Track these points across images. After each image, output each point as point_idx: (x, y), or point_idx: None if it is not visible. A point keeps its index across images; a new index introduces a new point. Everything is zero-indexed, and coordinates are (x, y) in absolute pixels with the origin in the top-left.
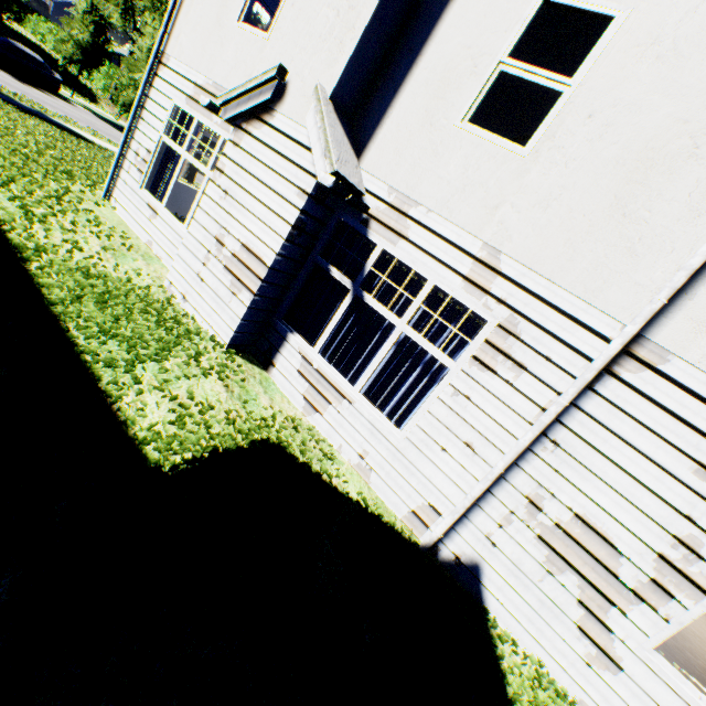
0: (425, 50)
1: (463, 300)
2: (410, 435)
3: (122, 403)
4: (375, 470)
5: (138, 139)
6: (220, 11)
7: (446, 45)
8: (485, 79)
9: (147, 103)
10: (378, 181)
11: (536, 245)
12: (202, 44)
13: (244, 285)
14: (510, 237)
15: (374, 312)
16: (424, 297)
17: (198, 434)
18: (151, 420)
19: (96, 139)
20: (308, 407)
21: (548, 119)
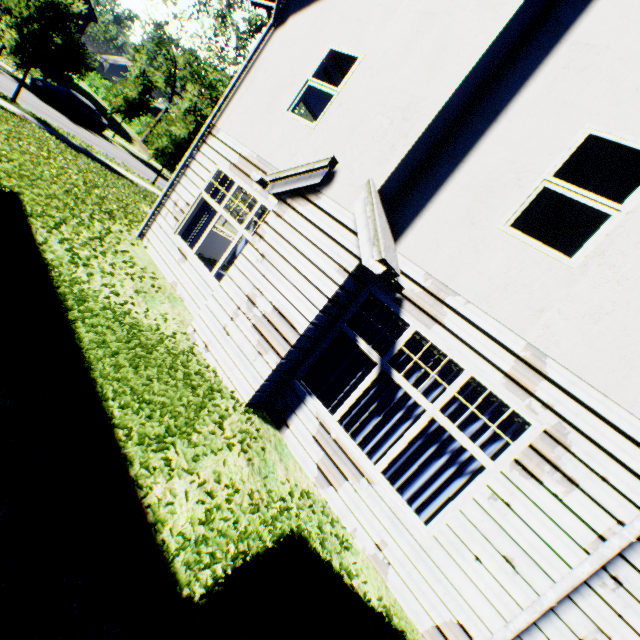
0: (467, 158)
1: (504, 397)
2: (438, 533)
3: (152, 494)
4: (394, 566)
5: (179, 192)
6: (271, 101)
7: (488, 158)
8: (529, 192)
9: (192, 163)
10: (414, 265)
11: (587, 355)
12: (251, 124)
13: (271, 346)
14: (556, 342)
15: (398, 387)
16: (459, 386)
17: (227, 535)
18: (179, 517)
19: (129, 174)
20: (321, 478)
21: (597, 237)
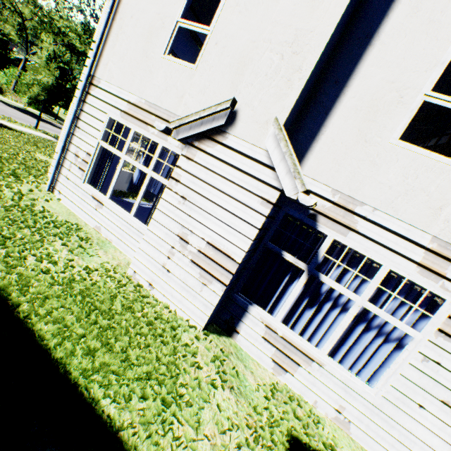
0: (350, 82)
1: (420, 282)
2: (385, 393)
3: None
4: (354, 423)
5: (76, 143)
6: (145, 46)
7: (370, 80)
8: (413, 107)
9: (81, 115)
10: (320, 184)
11: None
12: (131, 71)
13: (214, 277)
14: None
15: (321, 283)
16: (381, 279)
17: None
18: None
19: (11, 124)
20: (277, 368)
21: None
